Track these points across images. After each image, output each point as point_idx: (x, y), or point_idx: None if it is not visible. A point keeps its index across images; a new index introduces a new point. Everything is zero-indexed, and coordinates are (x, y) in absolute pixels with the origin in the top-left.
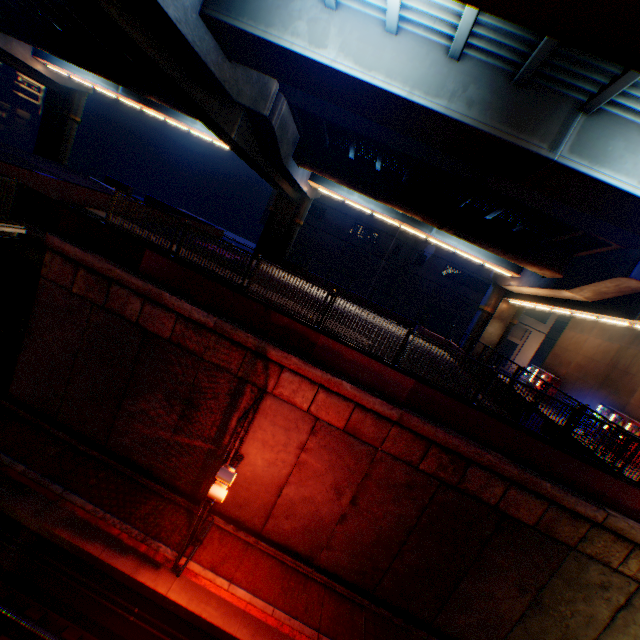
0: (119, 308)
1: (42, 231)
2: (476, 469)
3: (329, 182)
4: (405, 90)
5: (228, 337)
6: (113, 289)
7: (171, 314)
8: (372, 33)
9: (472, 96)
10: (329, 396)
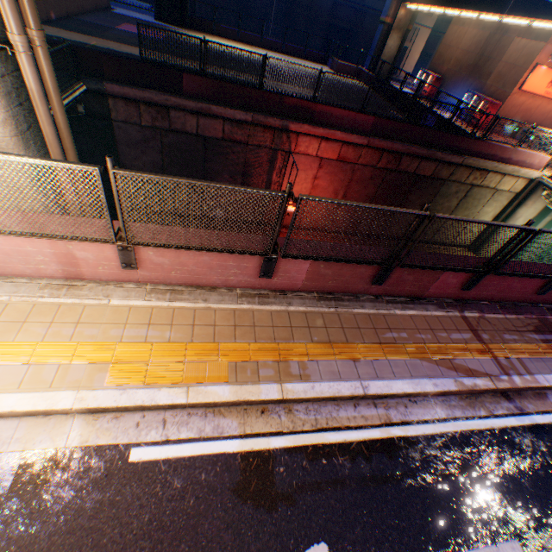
0: (181, 128)
1: (99, 83)
2: (405, 158)
3: None
4: None
5: (261, 126)
6: (171, 115)
7: (219, 121)
8: None
9: None
10: (327, 144)
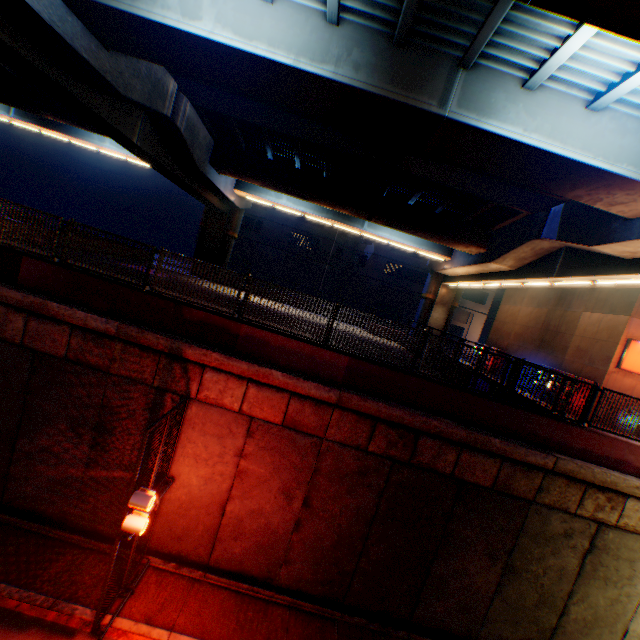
0: None
1: None
2: (426, 439)
3: (256, 189)
4: (291, 58)
5: (136, 343)
6: None
7: (64, 327)
8: (247, 2)
9: (358, 60)
10: (261, 390)
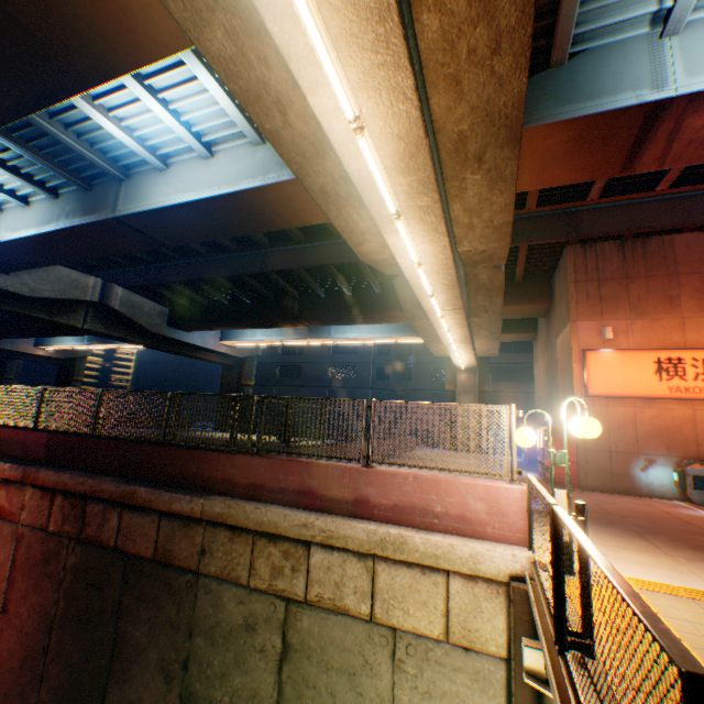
0: None
1: None
2: (95, 505)
3: (236, 335)
4: (38, 230)
5: None
6: None
7: None
8: (21, 212)
9: (70, 211)
10: None
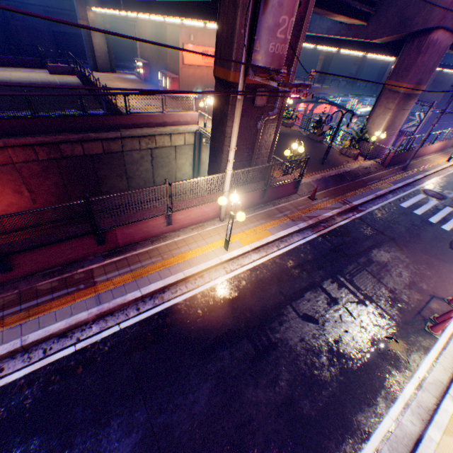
0: None
1: None
2: (65, 146)
3: None
4: None
5: None
6: None
7: None
8: None
9: None
10: None
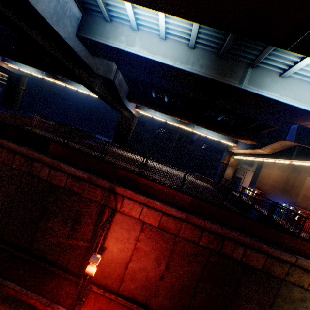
0: (37, 173)
1: None
2: (228, 241)
3: (144, 108)
4: (172, 62)
5: (95, 183)
6: (34, 164)
7: (65, 174)
8: (154, 39)
9: (202, 63)
10: (149, 209)
